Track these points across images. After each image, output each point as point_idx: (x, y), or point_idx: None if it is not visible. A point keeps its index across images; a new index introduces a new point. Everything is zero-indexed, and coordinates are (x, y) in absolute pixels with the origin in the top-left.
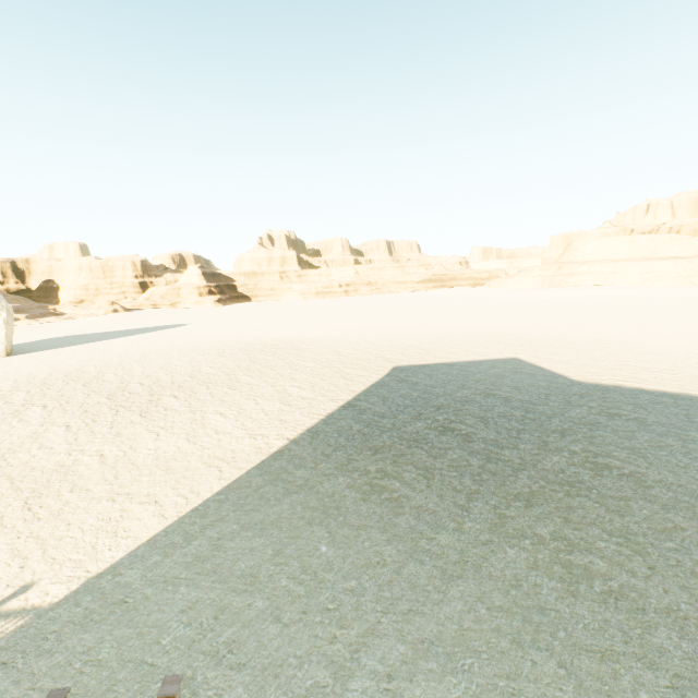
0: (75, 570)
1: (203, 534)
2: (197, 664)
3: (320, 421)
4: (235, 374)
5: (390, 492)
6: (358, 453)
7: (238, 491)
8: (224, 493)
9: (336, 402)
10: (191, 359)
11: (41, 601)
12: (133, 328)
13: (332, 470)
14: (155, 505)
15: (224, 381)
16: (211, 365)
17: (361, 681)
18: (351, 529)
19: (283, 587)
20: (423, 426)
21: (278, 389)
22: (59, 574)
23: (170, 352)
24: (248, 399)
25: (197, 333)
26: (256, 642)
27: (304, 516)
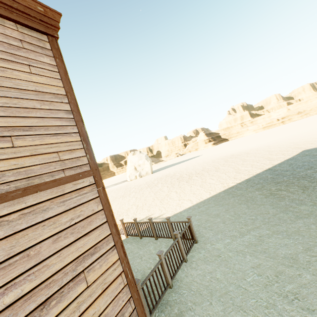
0: (172, 212)
1: (203, 206)
2: (200, 228)
3: (252, 176)
4: (218, 167)
5: (280, 195)
6: (267, 184)
7: (215, 197)
8: (210, 198)
9: (262, 169)
10: (202, 165)
11: (165, 217)
12: (183, 160)
13: (253, 190)
14: (190, 201)
15: (213, 169)
16: (209, 166)
17: (249, 236)
18: (256, 205)
19: (226, 217)
20: (311, 172)
21: (235, 169)
22: (168, 213)
23: (195, 164)
24: (222, 173)
25: (205, 157)
26: (216, 226)
27: (238, 202)
